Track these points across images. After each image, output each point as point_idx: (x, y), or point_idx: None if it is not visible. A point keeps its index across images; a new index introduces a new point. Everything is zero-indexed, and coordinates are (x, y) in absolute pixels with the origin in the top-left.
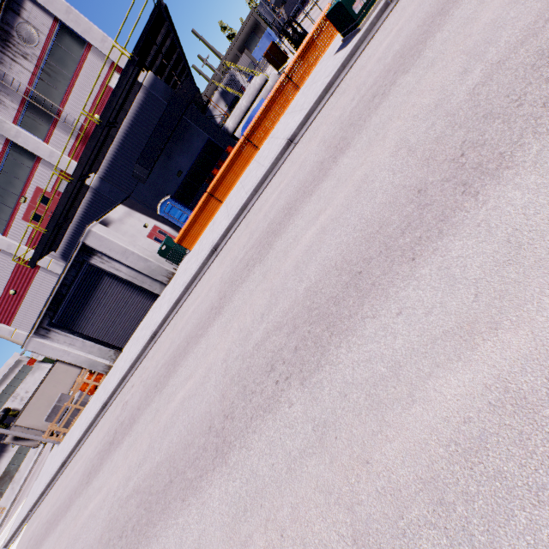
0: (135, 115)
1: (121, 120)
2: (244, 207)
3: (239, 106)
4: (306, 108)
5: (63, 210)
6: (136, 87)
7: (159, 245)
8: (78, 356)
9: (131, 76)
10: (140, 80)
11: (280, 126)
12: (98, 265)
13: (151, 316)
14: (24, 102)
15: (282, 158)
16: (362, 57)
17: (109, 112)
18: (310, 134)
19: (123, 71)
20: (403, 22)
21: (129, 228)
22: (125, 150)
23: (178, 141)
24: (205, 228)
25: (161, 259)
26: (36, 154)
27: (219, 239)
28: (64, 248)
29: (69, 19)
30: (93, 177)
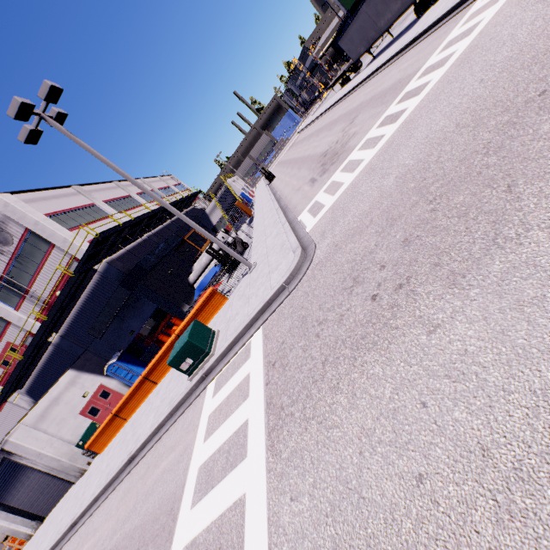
0: (92, 290)
1: (79, 295)
2: (97, 498)
3: (200, 261)
4: (151, 426)
5: (17, 376)
6: (93, 271)
7: (89, 422)
8: (2, 526)
9: (82, 274)
10: (95, 267)
11: (163, 386)
12: (17, 460)
13: (55, 518)
14: (0, 282)
15: (124, 471)
16: (173, 429)
17: (55, 310)
18: (129, 483)
19: (67, 283)
20: (169, 464)
21: (61, 409)
22: (83, 315)
23: (131, 308)
24: (113, 438)
25: (78, 452)
26: (7, 319)
27: (77, 518)
28: (29, 386)
29: (37, 228)
30: (55, 335)
